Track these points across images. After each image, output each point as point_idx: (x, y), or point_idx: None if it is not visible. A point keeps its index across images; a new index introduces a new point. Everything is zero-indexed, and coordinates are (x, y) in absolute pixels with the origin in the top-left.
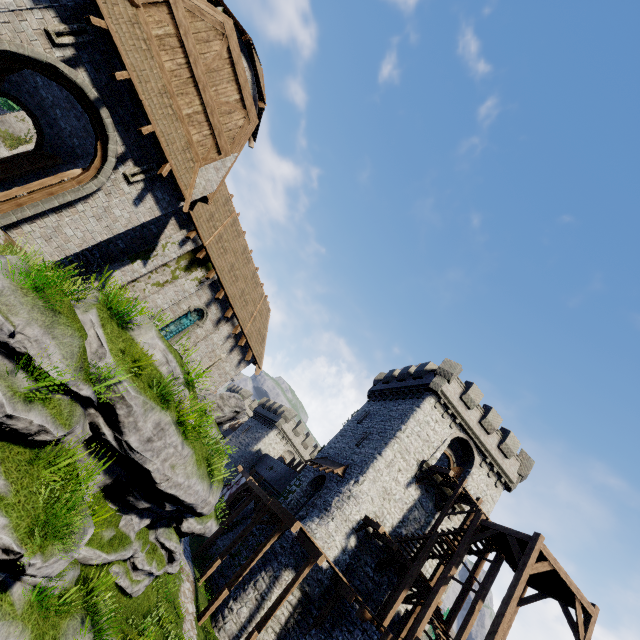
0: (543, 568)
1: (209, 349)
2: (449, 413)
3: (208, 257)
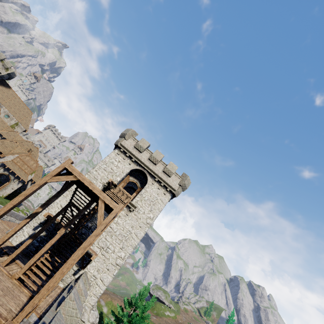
0: (67, 179)
1: None
2: (127, 156)
3: None
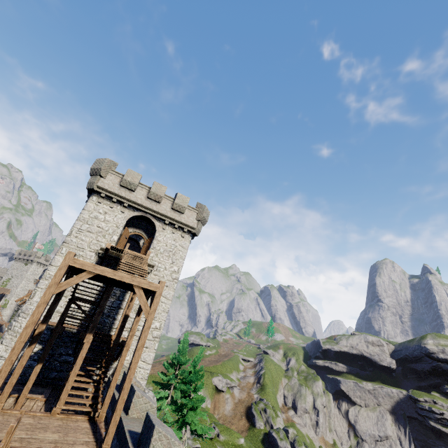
0: (80, 279)
1: None
2: (114, 201)
3: None
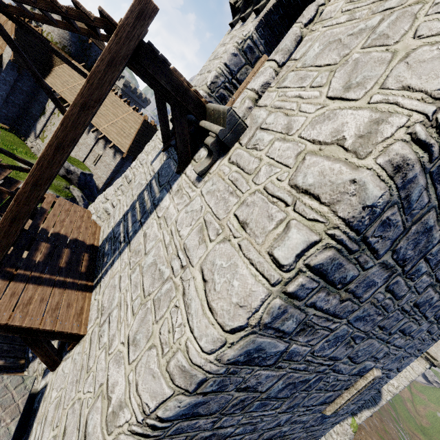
0: None
1: (88, 149)
2: None
3: (62, 98)
